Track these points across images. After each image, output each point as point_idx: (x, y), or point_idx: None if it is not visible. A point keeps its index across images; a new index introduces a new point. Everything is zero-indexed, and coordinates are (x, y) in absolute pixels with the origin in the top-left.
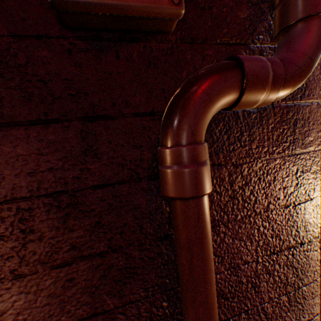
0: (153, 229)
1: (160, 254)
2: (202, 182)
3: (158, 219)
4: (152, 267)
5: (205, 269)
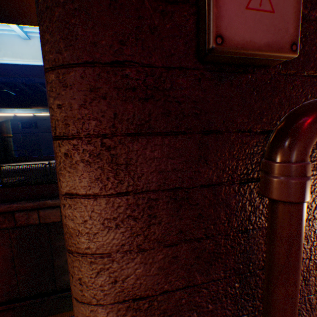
0: (236, 223)
1: (239, 244)
2: (307, 191)
3: (241, 216)
4: (231, 254)
5: (299, 257)
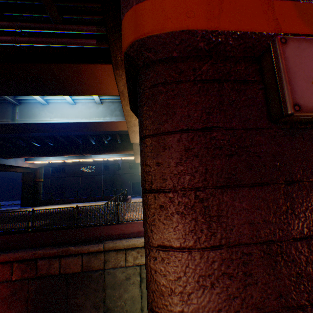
0: None
1: None
2: None
3: None
4: None
5: None
